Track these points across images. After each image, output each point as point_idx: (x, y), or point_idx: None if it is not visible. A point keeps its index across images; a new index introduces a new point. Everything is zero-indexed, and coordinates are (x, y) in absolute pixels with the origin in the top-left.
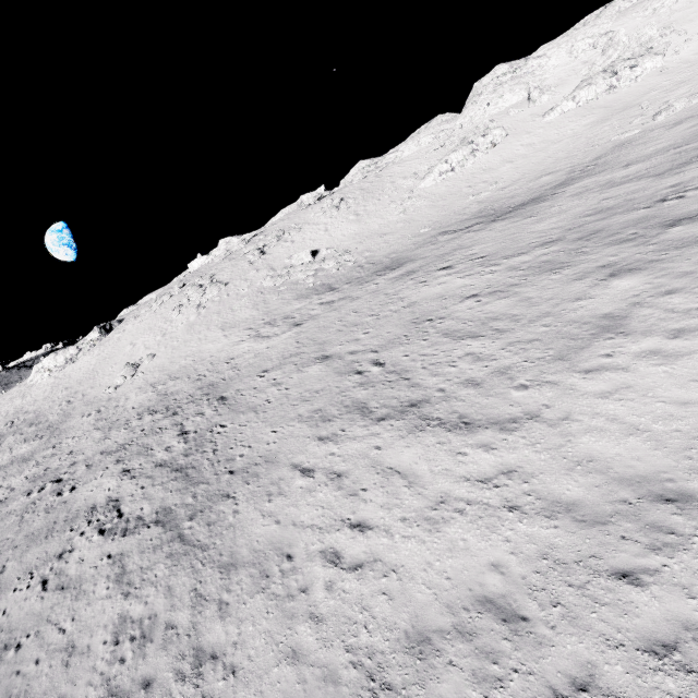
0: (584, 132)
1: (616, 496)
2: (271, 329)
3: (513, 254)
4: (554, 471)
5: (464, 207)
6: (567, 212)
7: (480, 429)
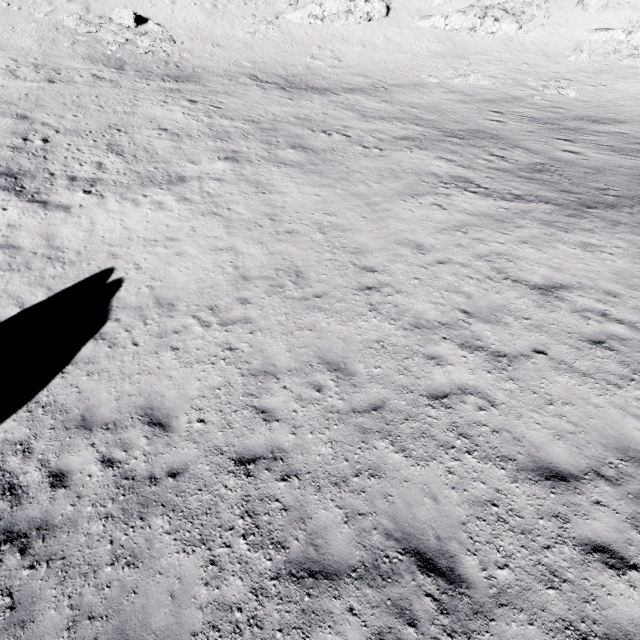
0: (423, 57)
1: (36, 251)
2: (28, 72)
3: (228, 116)
4: (31, 233)
5: (294, 64)
6: (302, 109)
7: (34, 202)
